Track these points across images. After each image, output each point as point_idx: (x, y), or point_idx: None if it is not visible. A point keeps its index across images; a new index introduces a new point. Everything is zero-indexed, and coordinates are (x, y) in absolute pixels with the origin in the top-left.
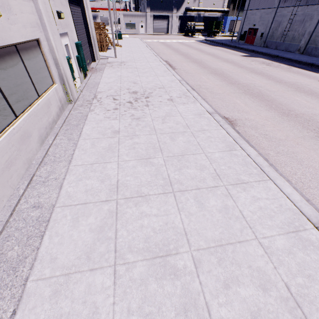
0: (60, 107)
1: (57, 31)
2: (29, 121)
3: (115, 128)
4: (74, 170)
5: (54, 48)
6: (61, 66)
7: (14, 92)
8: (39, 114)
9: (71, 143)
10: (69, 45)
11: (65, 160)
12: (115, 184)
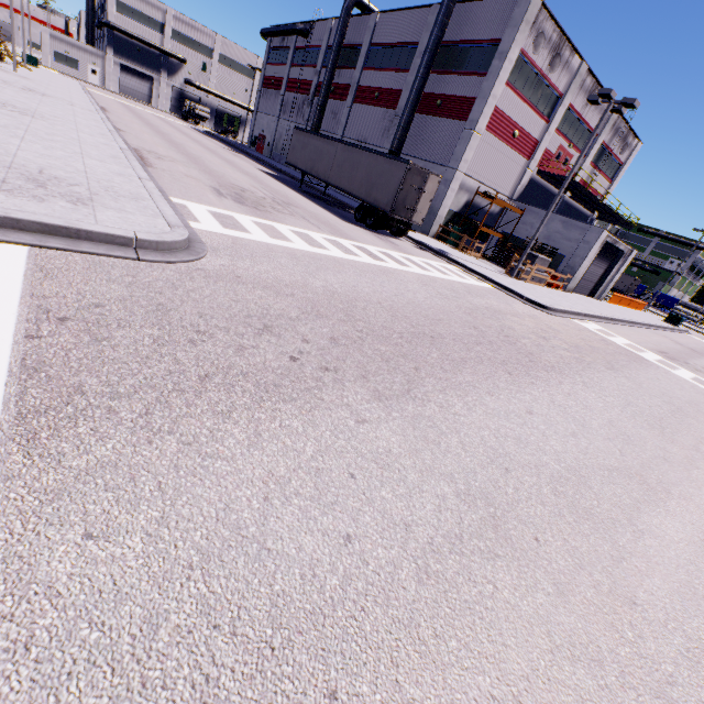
0: None
1: None
2: None
3: (2, 86)
4: None
5: None
6: None
7: None
8: None
9: None
10: None
11: None
12: None
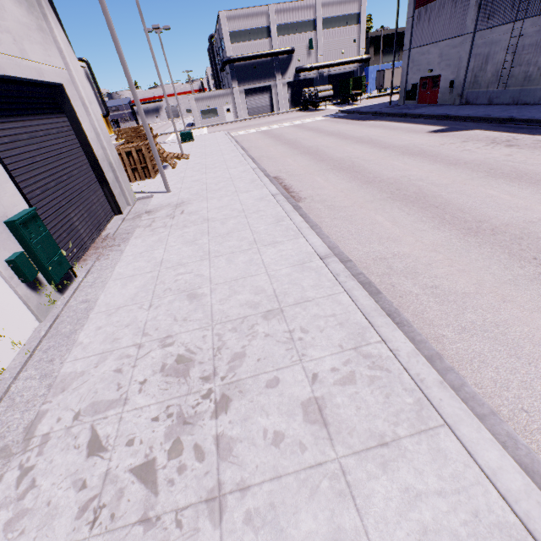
0: None
1: None
2: None
3: None
4: None
5: None
6: None
7: None
8: None
9: None
10: None
11: None
12: None
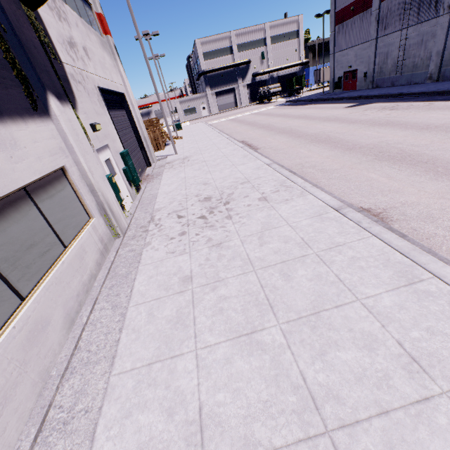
0: (102, 250)
1: (90, 149)
2: (45, 299)
3: (184, 272)
4: (117, 387)
5: (86, 172)
6: (98, 192)
7: (20, 260)
8: (64, 278)
9: (117, 314)
10: (112, 158)
11: (105, 358)
12: (196, 420)
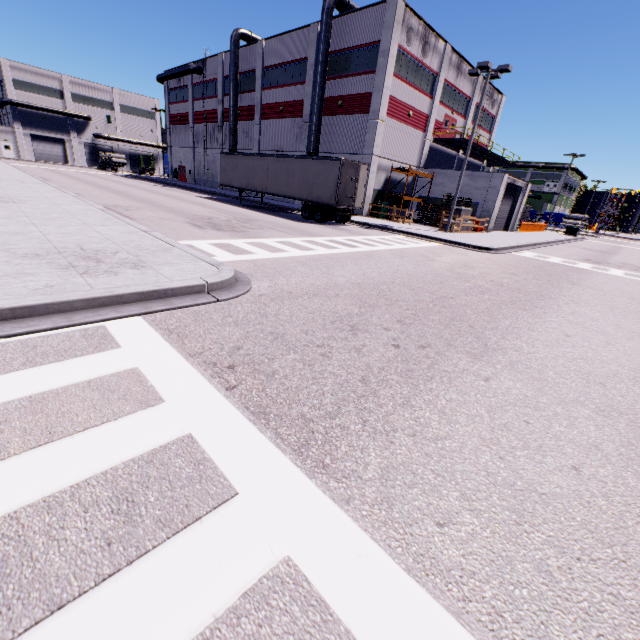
0: None
1: None
2: None
3: None
4: None
5: None
6: None
7: None
8: None
9: None
10: None
11: None
12: None
